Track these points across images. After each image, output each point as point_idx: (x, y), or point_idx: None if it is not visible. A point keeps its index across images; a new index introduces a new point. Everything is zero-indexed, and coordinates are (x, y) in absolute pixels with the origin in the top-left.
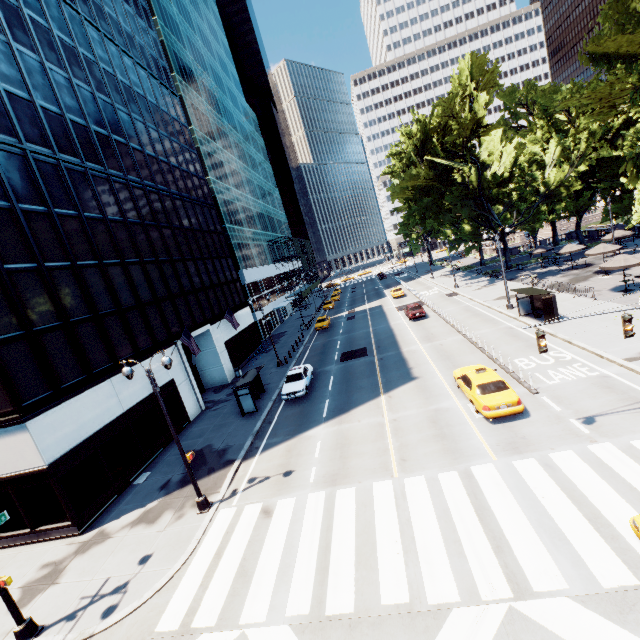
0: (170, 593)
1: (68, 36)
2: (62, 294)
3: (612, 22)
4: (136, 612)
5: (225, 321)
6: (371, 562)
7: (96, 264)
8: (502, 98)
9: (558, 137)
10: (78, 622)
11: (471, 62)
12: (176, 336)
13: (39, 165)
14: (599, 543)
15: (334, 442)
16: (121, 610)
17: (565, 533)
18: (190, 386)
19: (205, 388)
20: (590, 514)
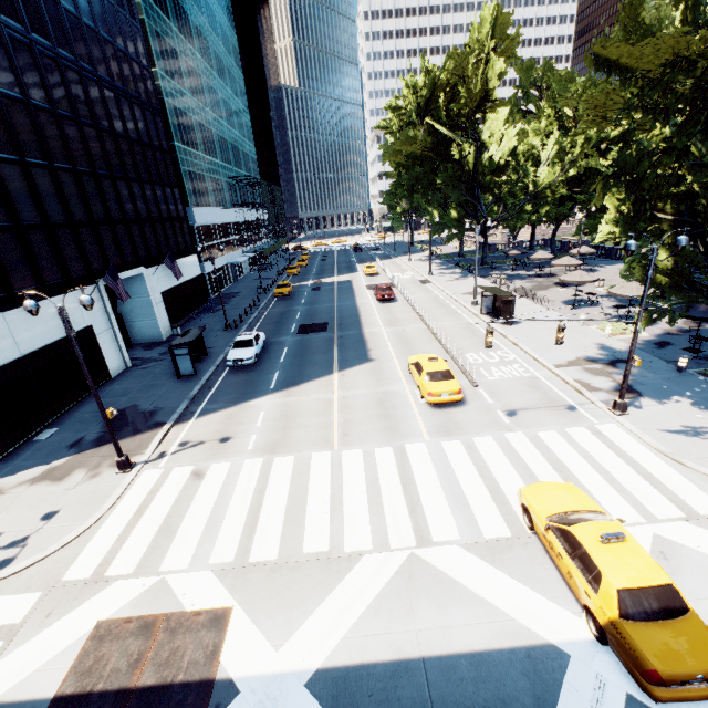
0: (81, 546)
1: None
2: None
3: (621, 26)
4: (39, 564)
5: (164, 267)
6: (299, 520)
7: None
8: (518, 71)
9: (559, 134)
10: None
11: (496, 16)
12: (97, 274)
13: None
14: (491, 507)
15: (279, 413)
16: (19, 562)
17: (468, 499)
18: (113, 337)
19: (132, 343)
20: (491, 486)
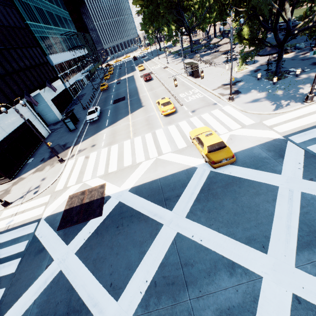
0: (57, 183)
1: None
2: None
3: None
4: (46, 190)
5: (47, 88)
6: (122, 159)
7: None
8: None
9: None
10: (25, 197)
11: None
12: (21, 97)
13: None
14: (182, 140)
15: (110, 133)
16: (40, 191)
17: (175, 140)
18: (39, 122)
19: (48, 124)
20: (183, 135)
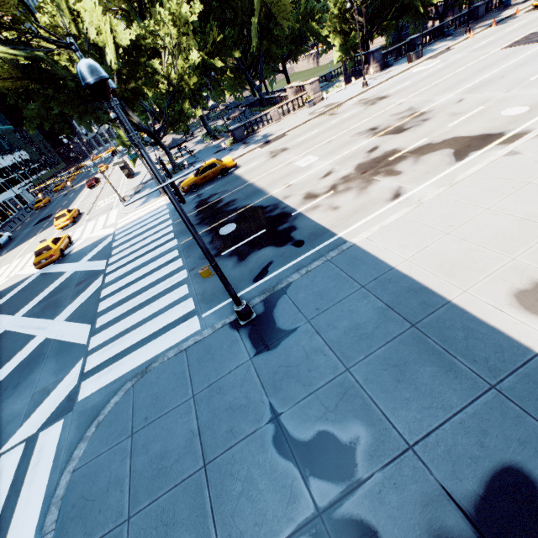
0: None
1: None
2: None
3: None
4: None
5: None
6: None
7: None
8: None
9: None
10: None
11: None
12: None
13: None
14: None
15: None
16: None
17: None
18: None
19: None
20: None
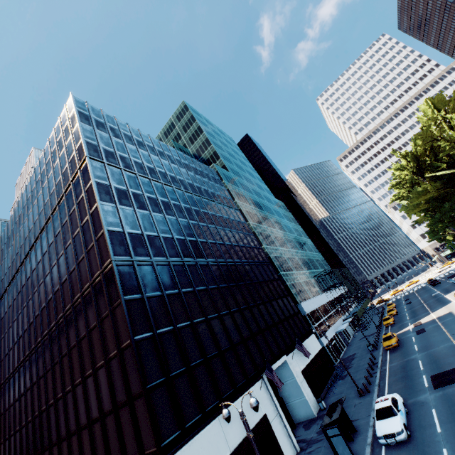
0: None
1: (187, 204)
2: (186, 345)
3: None
4: None
5: (297, 350)
6: None
7: (204, 319)
8: None
9: None
10: None
11: (429, 103)
12: (261, 370)
13: (175, 267)
14: None
15: None
16: None
17: None
18: (281, 422)
19: (295, 422)
20: None
